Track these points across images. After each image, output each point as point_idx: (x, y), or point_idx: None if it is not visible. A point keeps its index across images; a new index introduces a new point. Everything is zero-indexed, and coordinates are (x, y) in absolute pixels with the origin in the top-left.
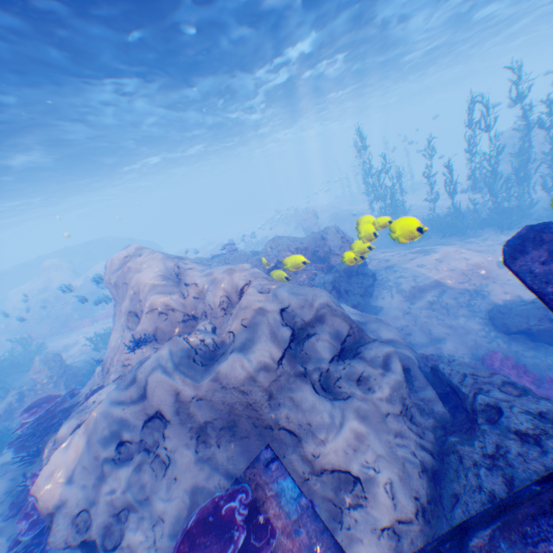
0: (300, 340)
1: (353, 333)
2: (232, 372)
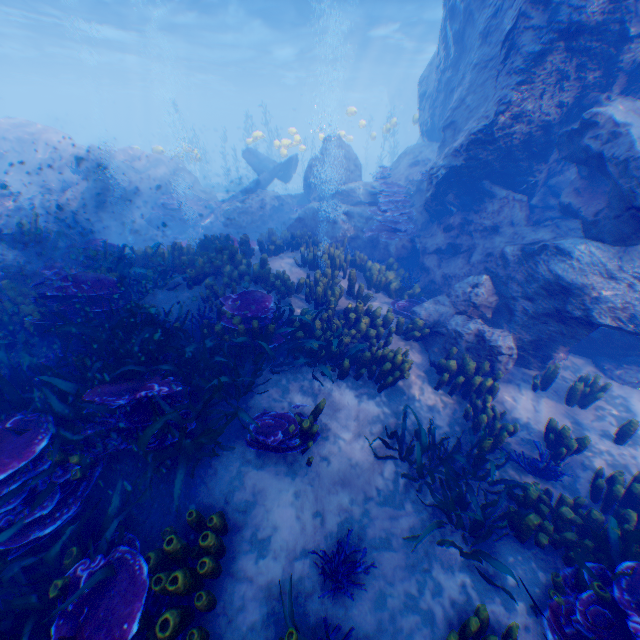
0: (178, 176)
1: (197, 182)
2: (156, 175)
